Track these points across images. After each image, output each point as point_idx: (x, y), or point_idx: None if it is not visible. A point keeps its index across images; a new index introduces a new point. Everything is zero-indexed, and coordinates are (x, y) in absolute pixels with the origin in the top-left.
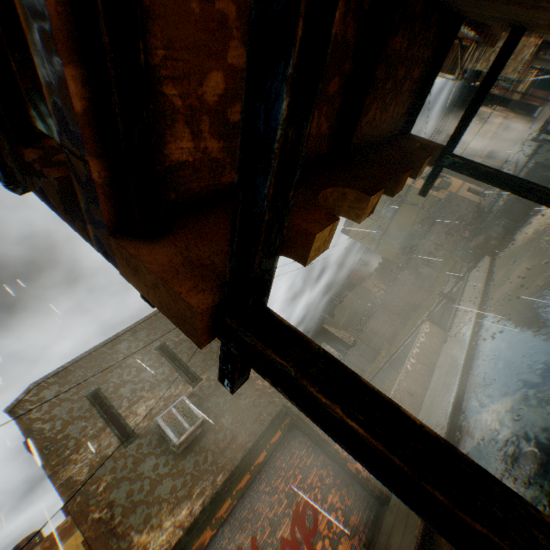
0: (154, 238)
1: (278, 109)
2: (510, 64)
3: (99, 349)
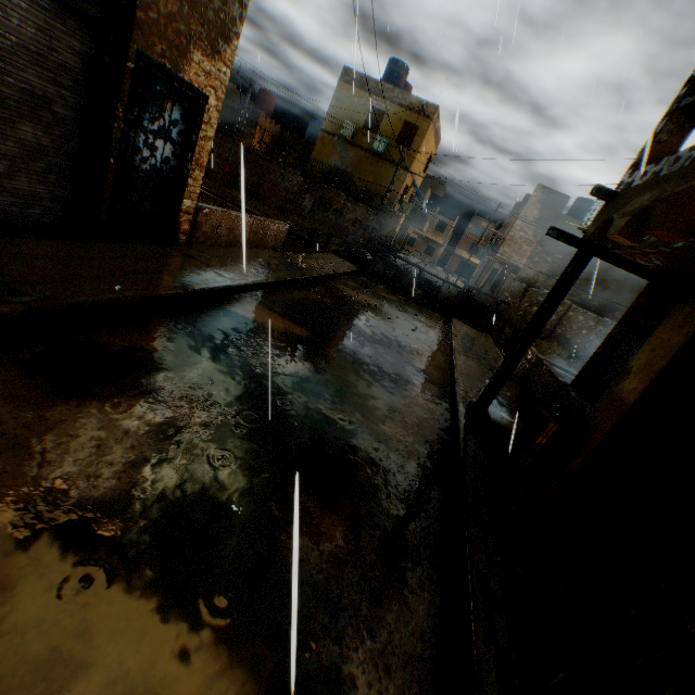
0: None
1: None
2: (512, 250)
3: None
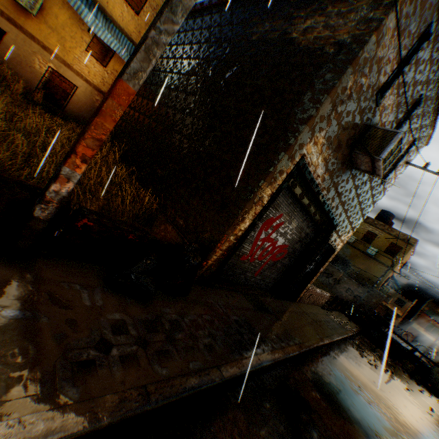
0: None
1: None
2: None
3: None
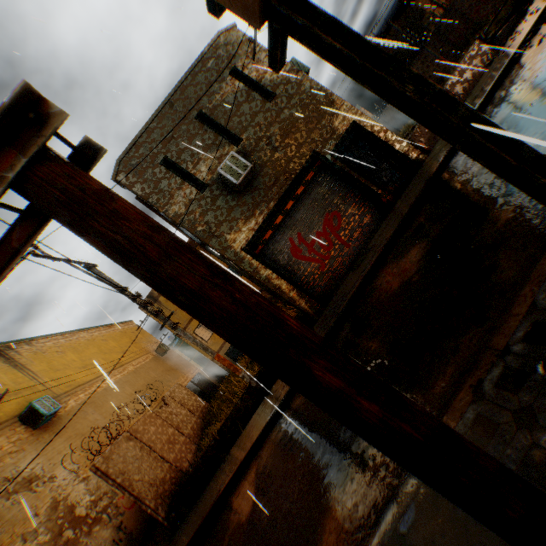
0: None
1: None
2: None
3: (150, 125)
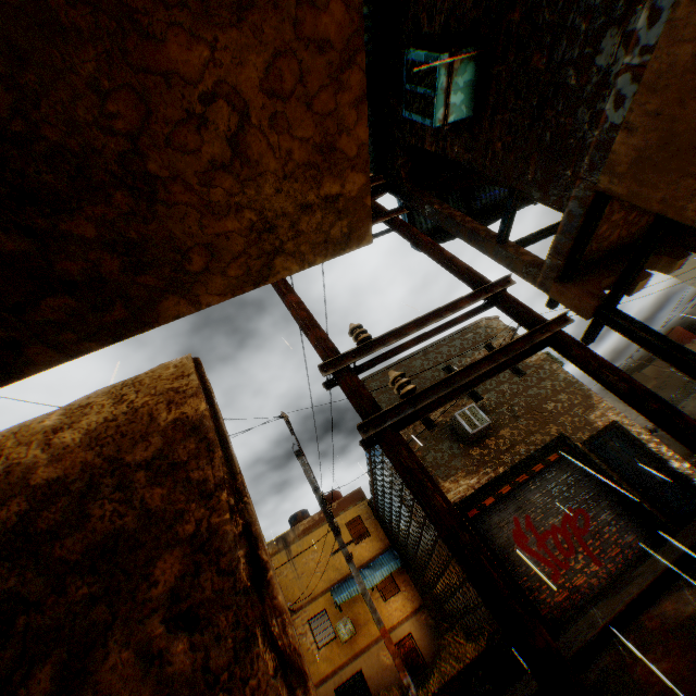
0: (568, 283)
1: (638, 260)
2: None
3: (401, 362)
